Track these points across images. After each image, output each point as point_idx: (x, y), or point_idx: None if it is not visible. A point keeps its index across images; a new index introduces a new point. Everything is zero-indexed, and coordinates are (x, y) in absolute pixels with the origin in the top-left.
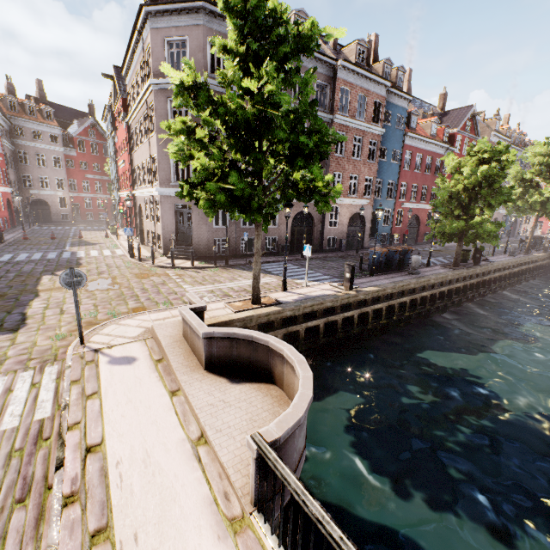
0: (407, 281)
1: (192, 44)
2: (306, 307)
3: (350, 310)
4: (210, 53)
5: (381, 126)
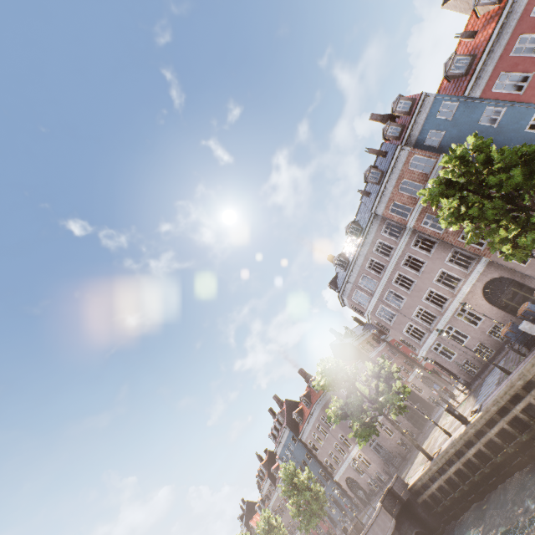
0: (510, 381)
1: (353, 305)
2: (439, 459)
3: (472, 446)
4: (357, 301)
5: (437, 158)
